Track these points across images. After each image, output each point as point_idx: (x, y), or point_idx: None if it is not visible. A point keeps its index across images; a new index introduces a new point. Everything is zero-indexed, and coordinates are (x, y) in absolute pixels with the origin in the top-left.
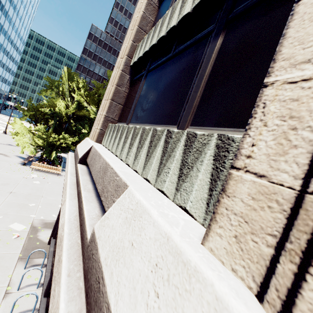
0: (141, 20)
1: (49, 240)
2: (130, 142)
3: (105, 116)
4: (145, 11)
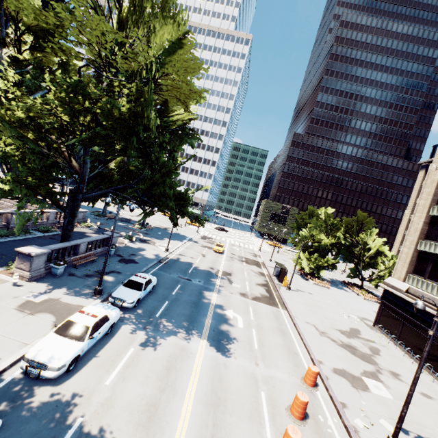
0: (420, 230)
1: (374, 324)
2: (436, 290)
3: (406, 271)
4: (422, 226)
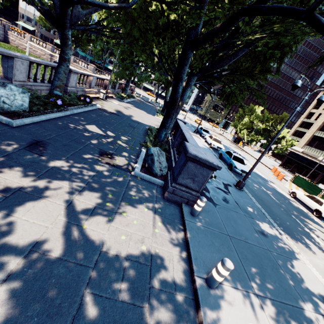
0: (319, 126)
1: (279, 166)
2: (316, 152)
3: (304, 144)
4: (321, 124)
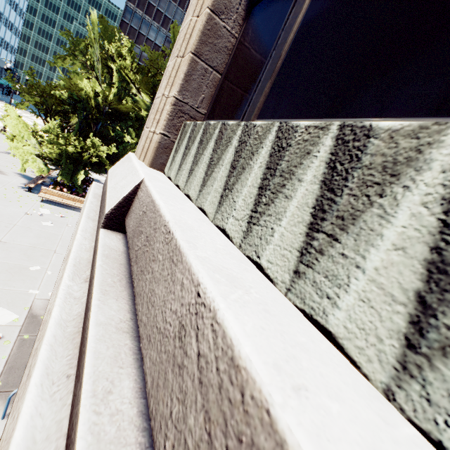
0: None
1: None
2: (316, 198)
3: (177, 99)
4: None
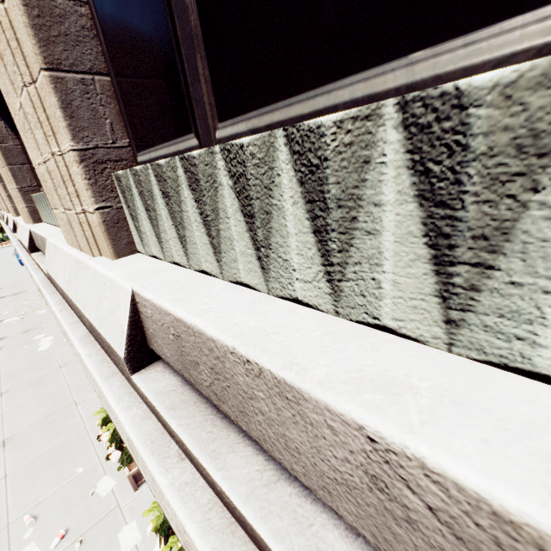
0: None
1: None
2: None
3: None
4: None
